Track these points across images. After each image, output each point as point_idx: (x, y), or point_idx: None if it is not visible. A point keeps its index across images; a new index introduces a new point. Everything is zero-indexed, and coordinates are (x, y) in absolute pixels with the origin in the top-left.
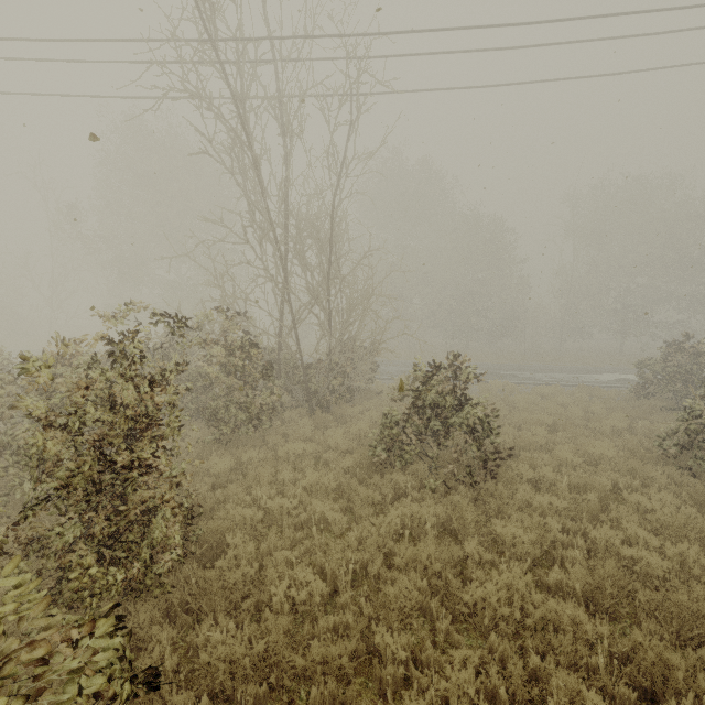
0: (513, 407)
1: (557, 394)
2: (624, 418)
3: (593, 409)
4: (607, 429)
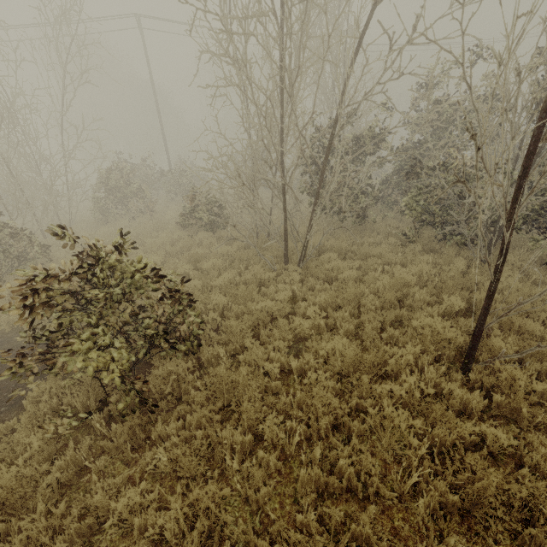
0: None
1: None
2: None
3: None
4: None
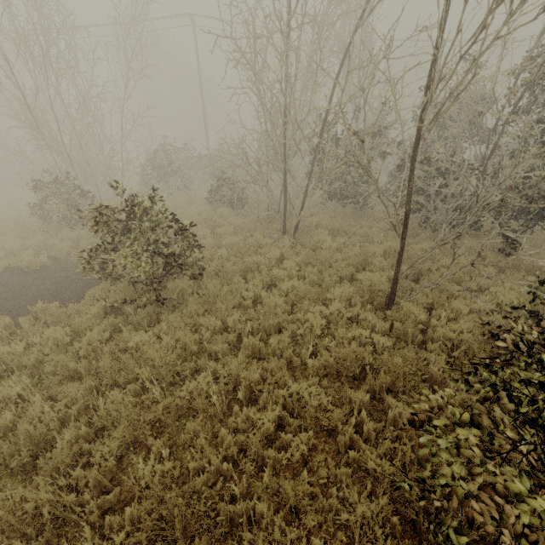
0: None
1: None
2: None
3: None
4: None
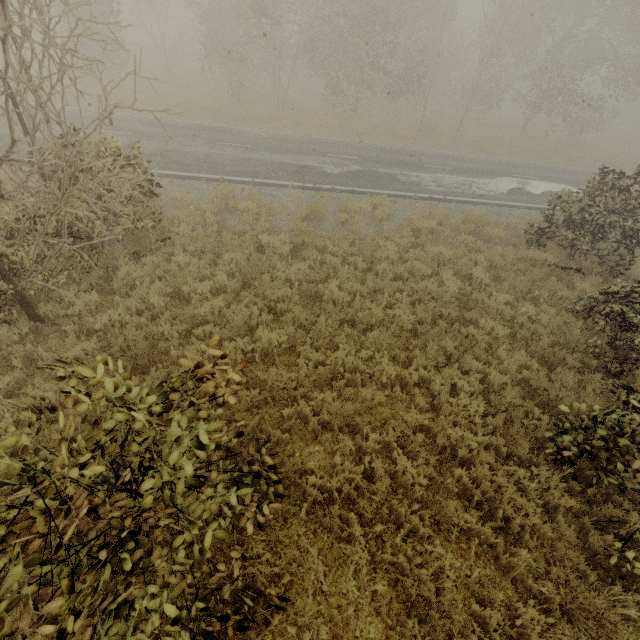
0: (373, 264)
1: (437, 231)
2: (508, 307)
3: (474, 275)
4: (483, 342)
